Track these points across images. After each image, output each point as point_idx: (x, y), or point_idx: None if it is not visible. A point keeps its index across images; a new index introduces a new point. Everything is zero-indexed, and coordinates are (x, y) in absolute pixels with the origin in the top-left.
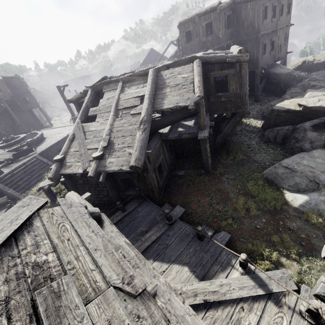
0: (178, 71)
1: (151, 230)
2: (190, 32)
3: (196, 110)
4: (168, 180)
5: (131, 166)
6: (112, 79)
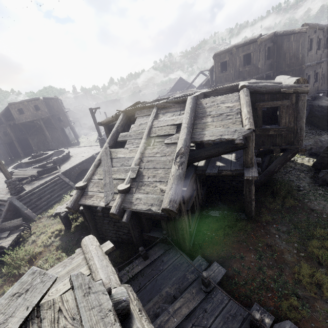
0: (221, 100)
1: (181, 297)
2: (224, 62)
3: (244, 145)
4: (199, 220)
5: (163, 209)
6: (147, 105)
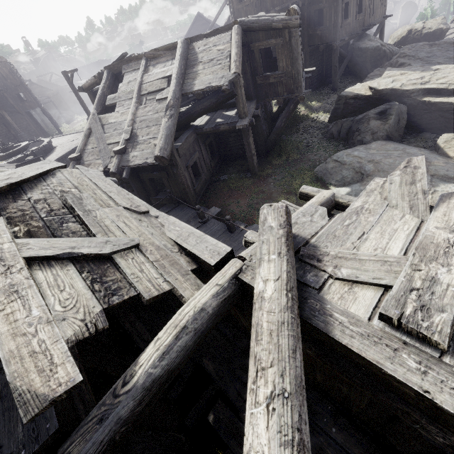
0: (213, 42)
1: None
2: None
3: (233, 93)
4: (208, 185)
5: (156, 157)
6: (133, 56)
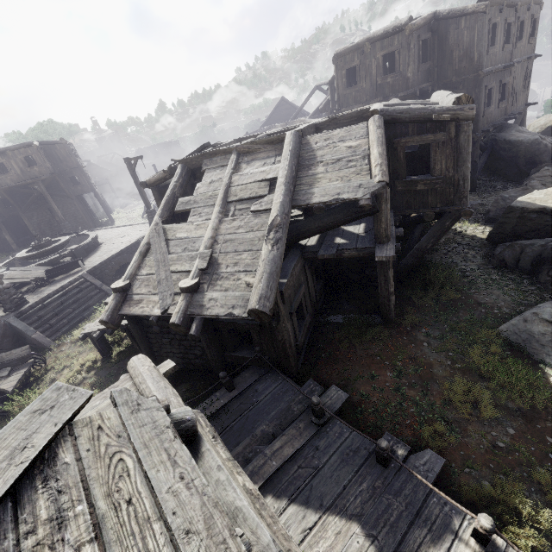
0: (339, 135)
1: (283, 435)
2: (353, 69)
3: (374, 208)
4: (312, 331)
5: (250, 311)
6: (220, 149)
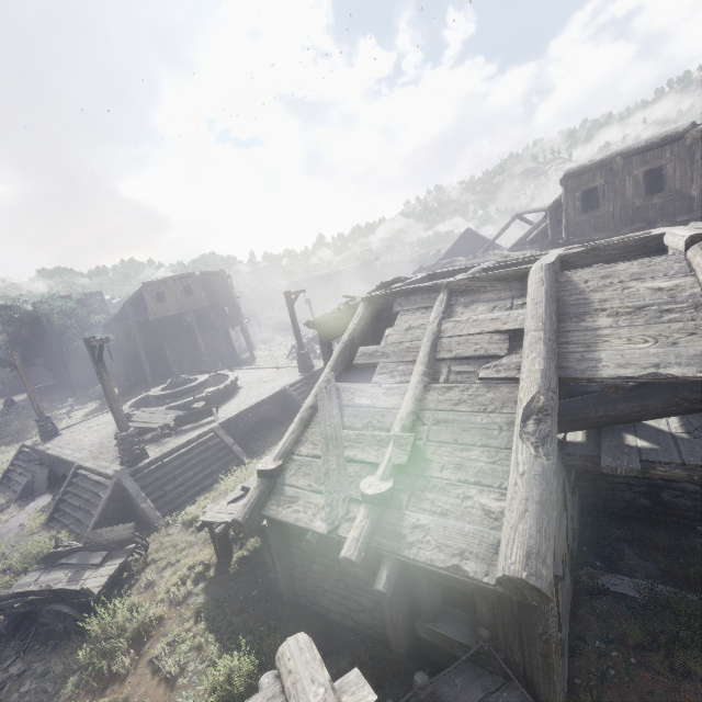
0: (630, 271)
1: None
2: (588, 191)
3: None
4: (572, 601)
5: (507, 578)
6: (422, 286)
